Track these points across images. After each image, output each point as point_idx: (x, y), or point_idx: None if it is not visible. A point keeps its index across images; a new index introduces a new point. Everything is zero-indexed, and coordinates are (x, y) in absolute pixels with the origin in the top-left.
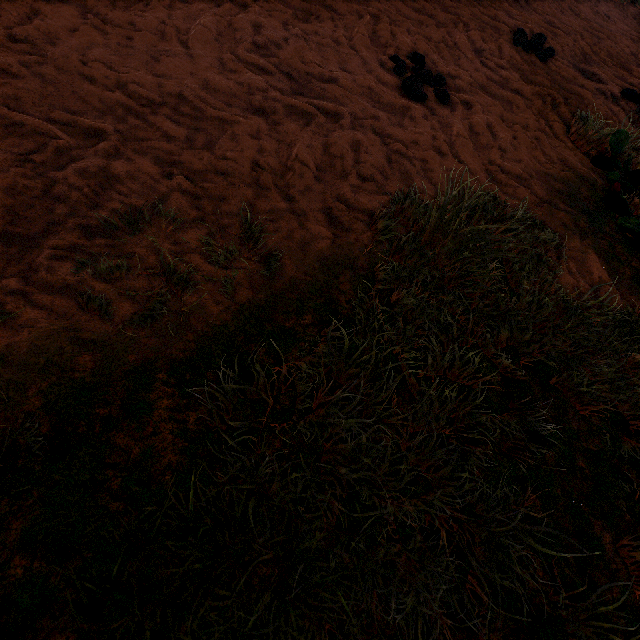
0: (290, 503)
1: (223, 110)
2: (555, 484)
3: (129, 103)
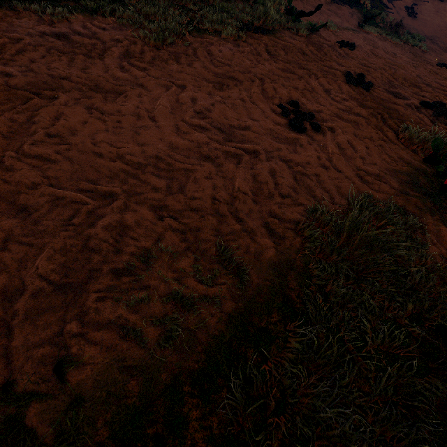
0: None
1: (185, 162)
2: None
3: (127, 168)
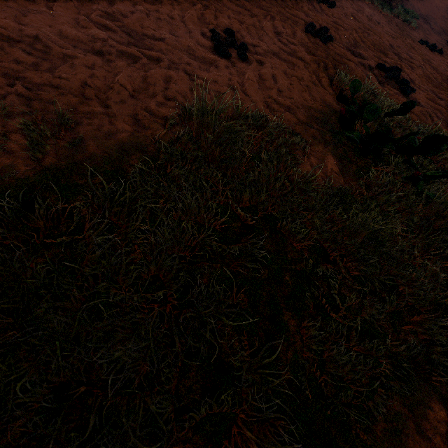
0: (33, 286)
1: (69, 49)
2: (262, 289)
3: None
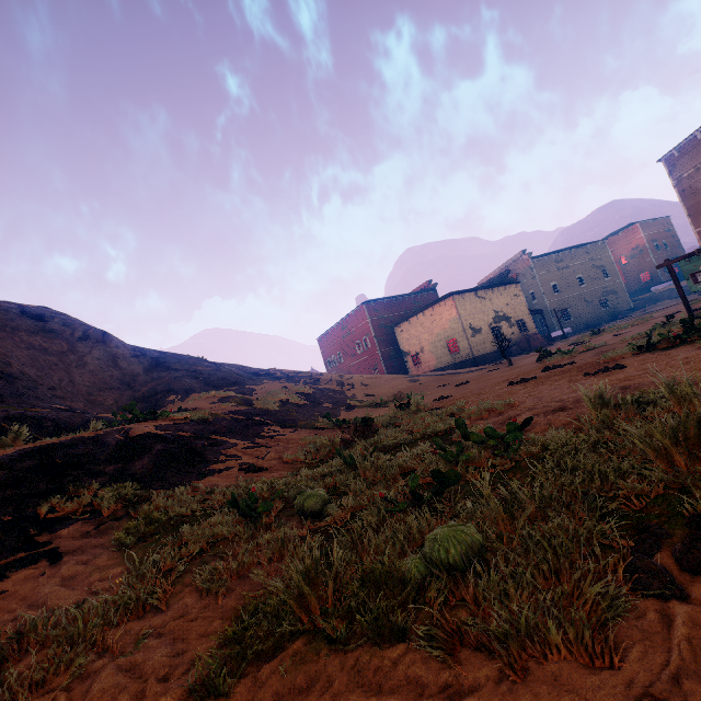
0: None
1: None
2: None
3: None
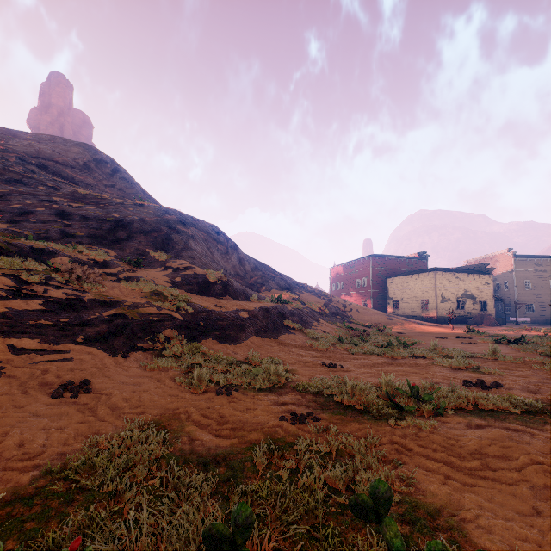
0: None
1: None
2: None
3: None
